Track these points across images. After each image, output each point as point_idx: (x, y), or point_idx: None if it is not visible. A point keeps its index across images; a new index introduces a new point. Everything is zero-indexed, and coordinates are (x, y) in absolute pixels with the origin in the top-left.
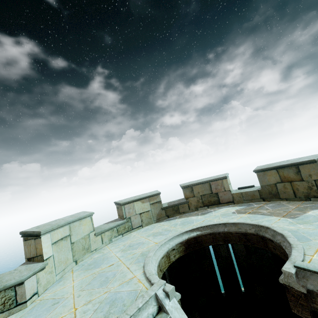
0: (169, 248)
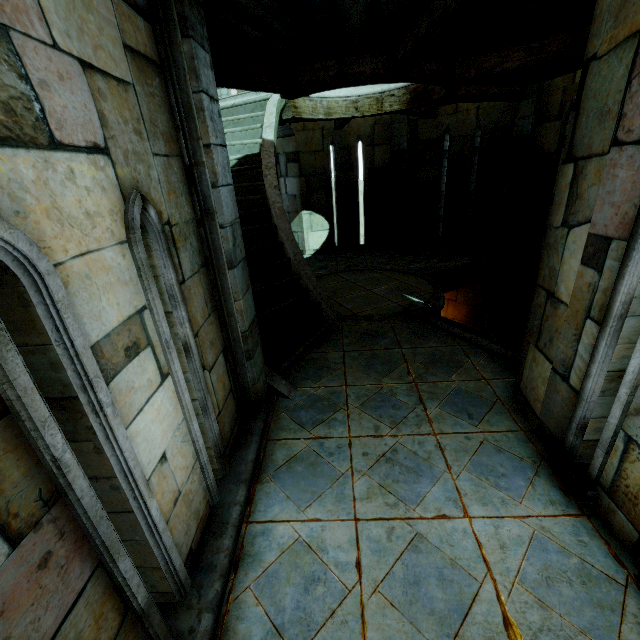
0: (383, 89)
